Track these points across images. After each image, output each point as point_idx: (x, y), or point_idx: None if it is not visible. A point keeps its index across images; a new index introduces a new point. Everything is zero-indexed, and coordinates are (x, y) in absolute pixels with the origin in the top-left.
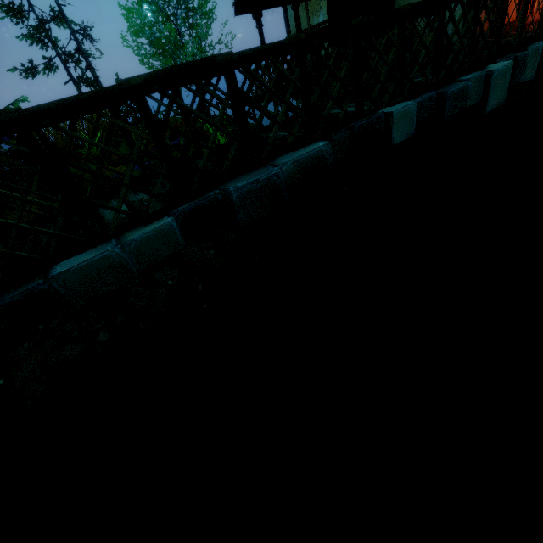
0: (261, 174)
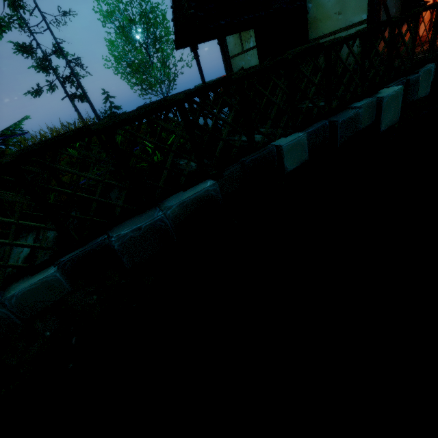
0: (145, 220)
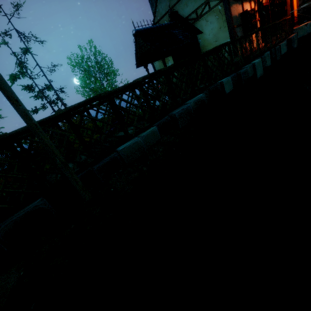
0: (183, 107)
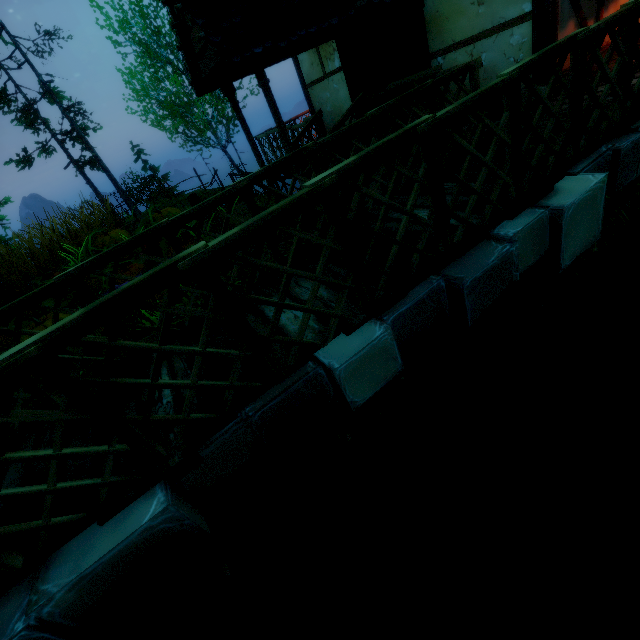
0: None
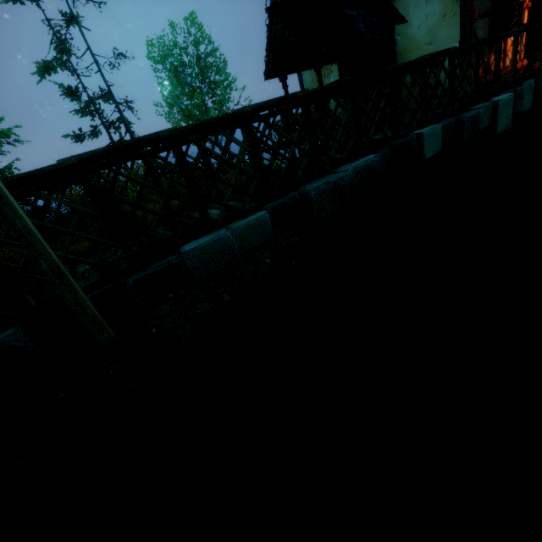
0: (330, 178)
